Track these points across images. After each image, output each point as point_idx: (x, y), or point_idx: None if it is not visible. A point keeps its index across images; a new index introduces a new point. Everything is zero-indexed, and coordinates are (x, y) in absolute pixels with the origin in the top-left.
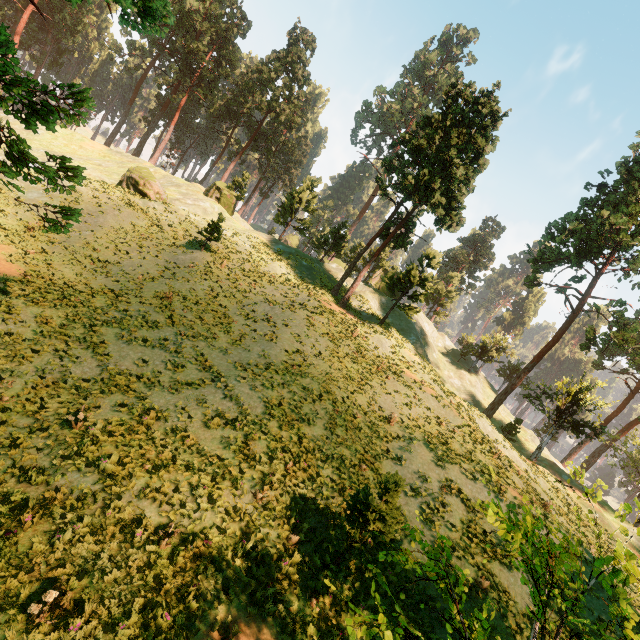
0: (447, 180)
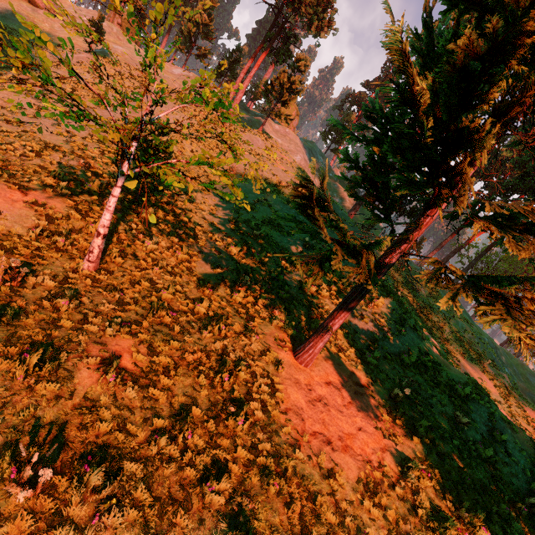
0: None
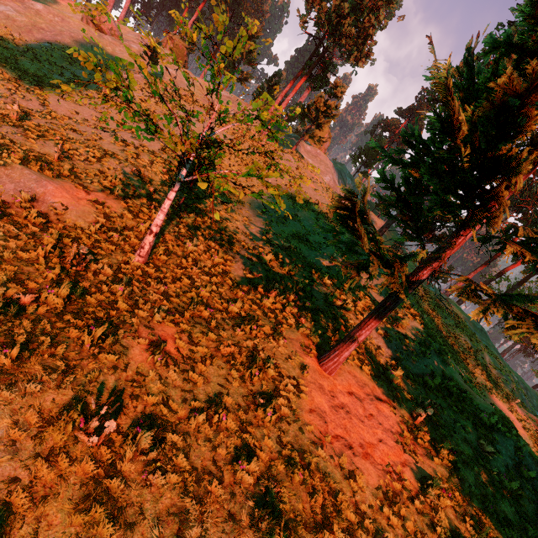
0: (358, 10)
